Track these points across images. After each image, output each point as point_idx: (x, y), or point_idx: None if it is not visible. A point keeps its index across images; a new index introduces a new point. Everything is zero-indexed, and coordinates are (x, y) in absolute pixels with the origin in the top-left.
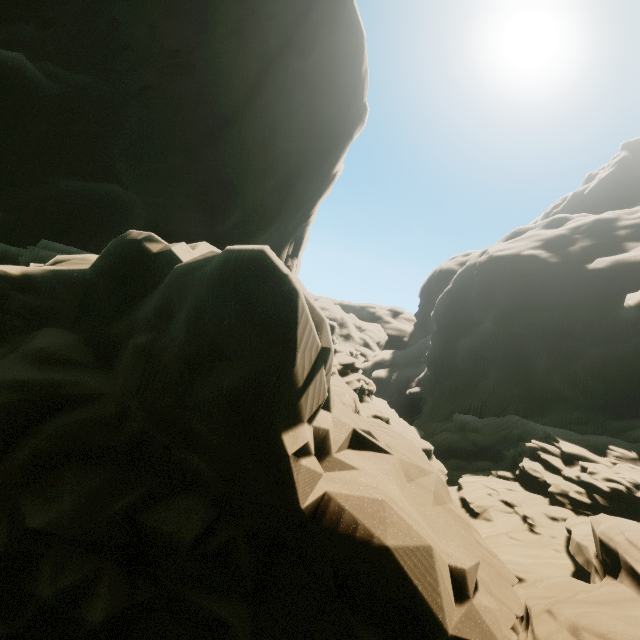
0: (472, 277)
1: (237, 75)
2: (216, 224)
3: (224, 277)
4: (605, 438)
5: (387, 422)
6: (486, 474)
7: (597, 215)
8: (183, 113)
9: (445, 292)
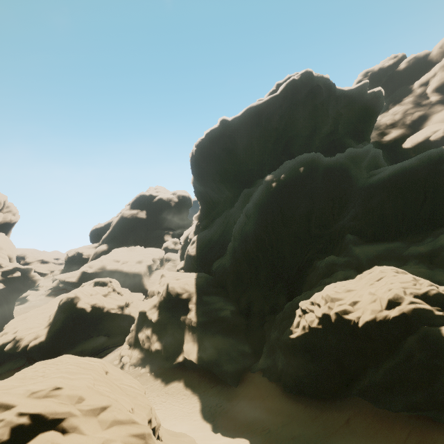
0: None
1: (369, 130)
2: None
3: None
4: None
5: None
6: None
7: None
8: (365, 140)
9: None
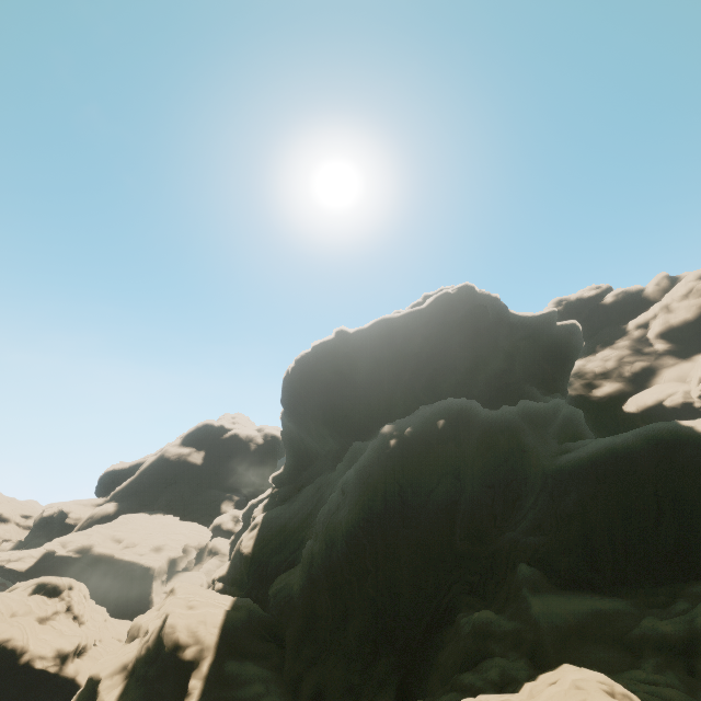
0: None
1: (565, 376)
2: None
3: None
4: None
5: None
6: None
7: None
8: (558, 391)
9: None
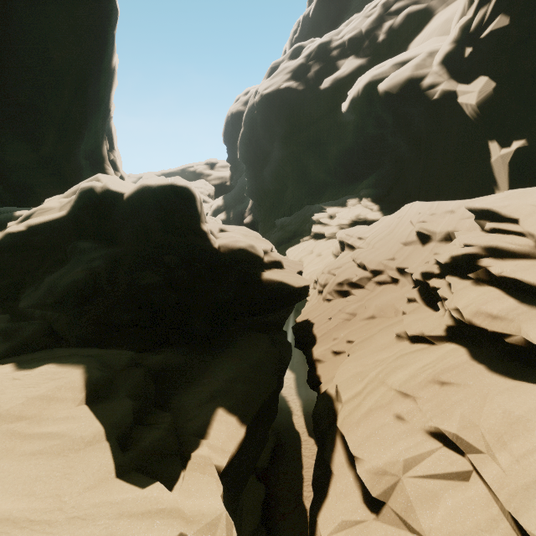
0: (255, 117)
1: None
2: (40, 147)
3: (166, 189)
4: (346, 197)
5: None
6: (298, 243)
7: (319, 40)
8: None
9: (241, 135)
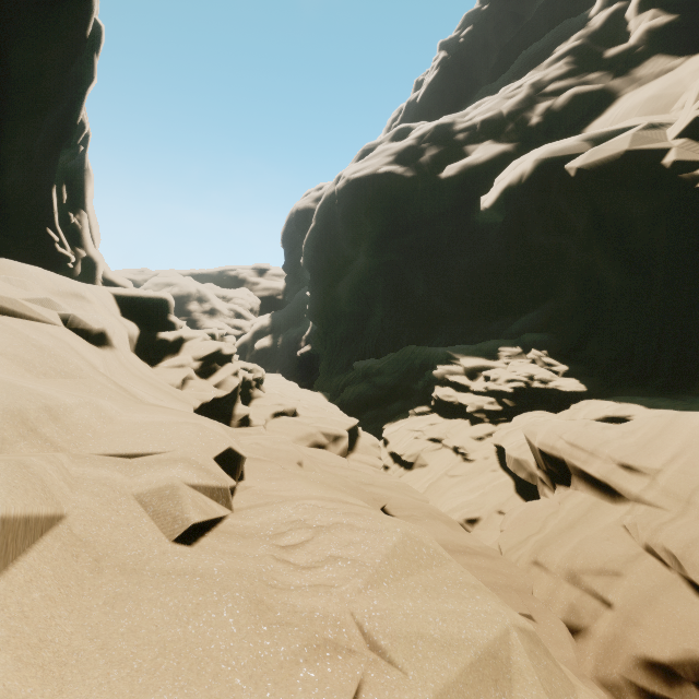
0: (334, 209)
1: None
2: None
3: None
4: (493, 342)
5: (294, 414)
6: (405, 416)
7: (436, 121)
8: None
9: (310, 232)
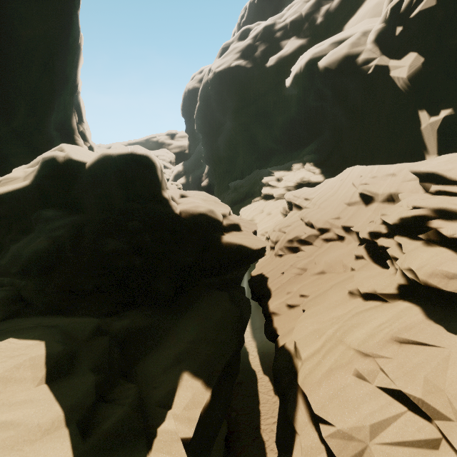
0: (209, 92)
1: None
2: (12, 120)
3: (126, 157)
4: (291, 162)
5: None
6: (250, 203)
7: (264, 23)
8: None
9: (197, 109)
